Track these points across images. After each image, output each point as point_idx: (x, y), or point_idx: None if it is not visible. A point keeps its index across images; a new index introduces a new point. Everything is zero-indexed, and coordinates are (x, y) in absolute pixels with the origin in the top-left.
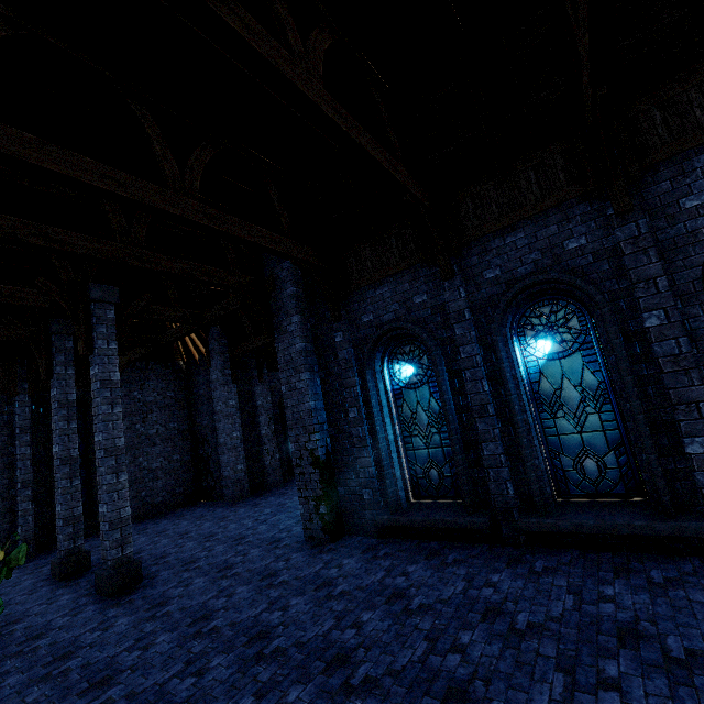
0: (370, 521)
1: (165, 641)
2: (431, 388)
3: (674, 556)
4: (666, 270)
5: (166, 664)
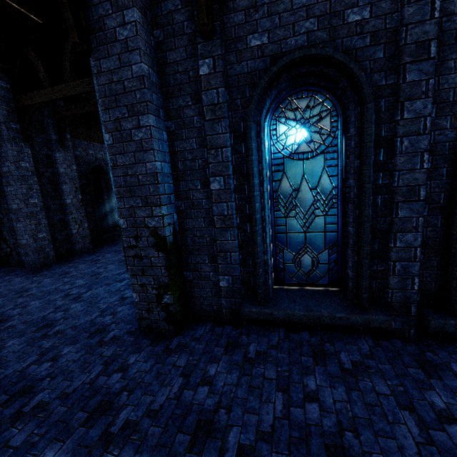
0: (225, 309)
1: None
2: (327, 161)
3: None
4: None
5: None
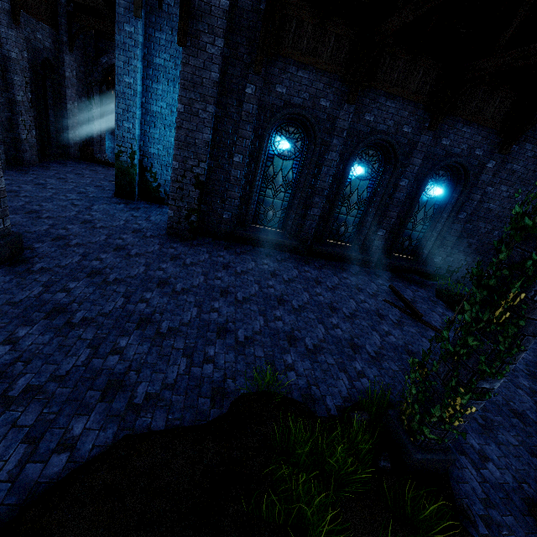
0: (222, 231)
1: (156, 297)
2: (294, 165)
3: (352, 265)
4: (420, 164)
5: (183, 309)
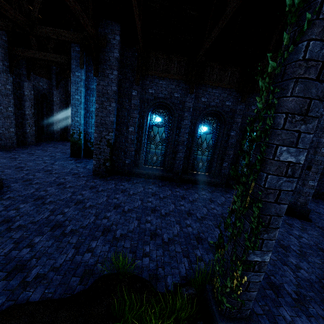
0: (126, 171)
1: (71, 211)
2: (165, 129)
3: (210, 186)
4: (241, 122)
5: (85, 217)
